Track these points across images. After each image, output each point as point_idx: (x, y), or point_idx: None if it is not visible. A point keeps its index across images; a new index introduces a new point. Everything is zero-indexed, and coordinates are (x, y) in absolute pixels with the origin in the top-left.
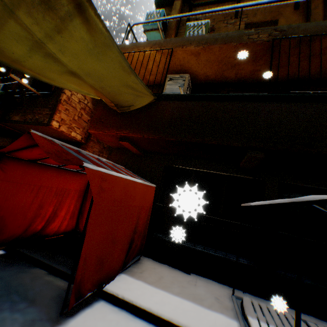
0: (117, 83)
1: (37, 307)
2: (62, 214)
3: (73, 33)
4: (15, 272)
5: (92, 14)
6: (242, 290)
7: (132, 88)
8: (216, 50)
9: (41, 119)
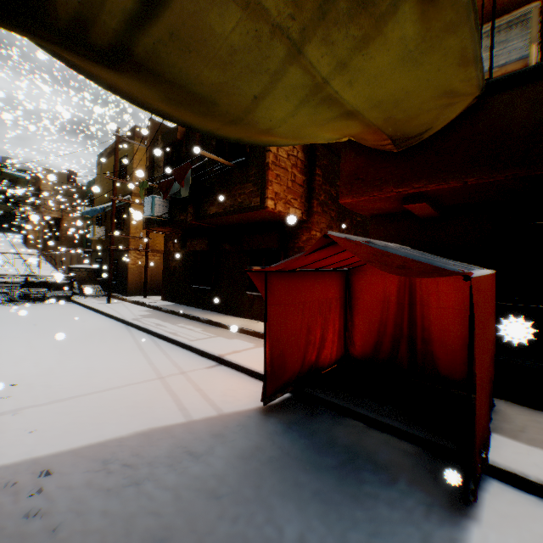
0: (425, 97)
1: (407, 483)
2: (329, 337)
3: (389, 37)
4: (328, 424)
5: None
6: None
7: (449, 94)
8: None
9: (245, 202)
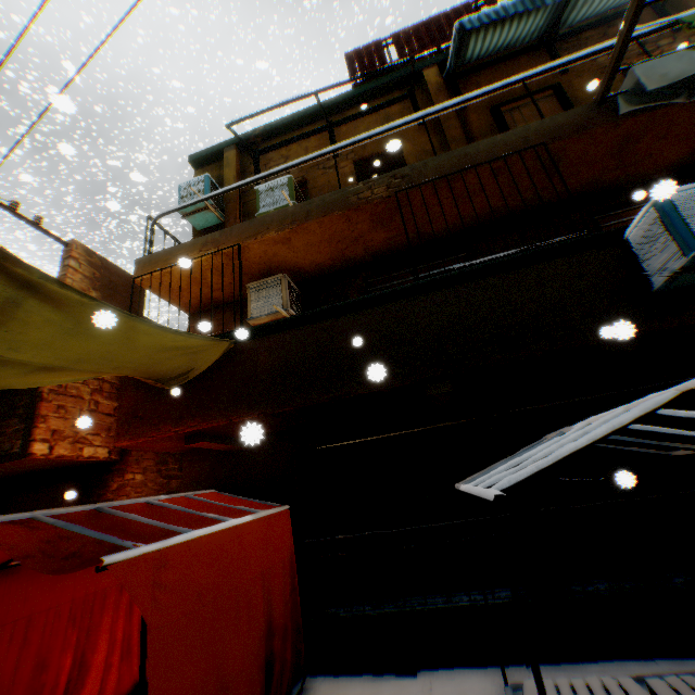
0: (144, 352)
1: None
2: (99, 658)
3: (30, 320)
4: None
5: (56, 288)
6: (525, 662)
7: (177, 348)
8: (315, 227)
9: (6, 446)
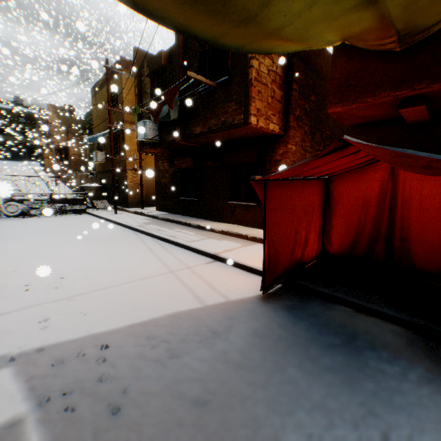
0: None
1: (406, 360)
2: (311, 237)
3: None
4: (320, 309)
5: None
6: None
7: None
8: None
9: (228, 120)
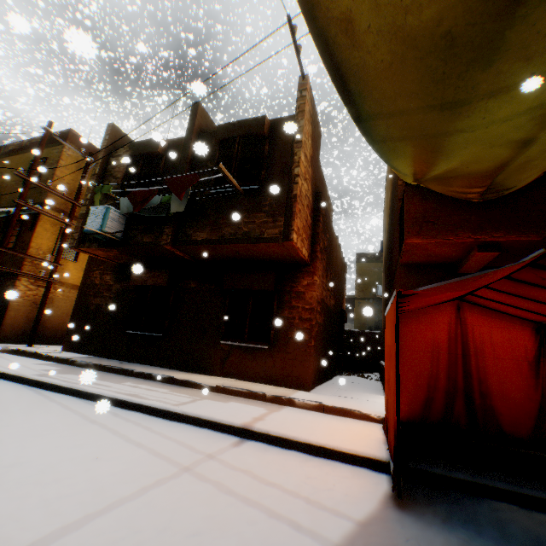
0: None
1: None
2: None
3: None
4: (488, 512)
5: None
6: None
7: None
8: None
9: (254, 232)
